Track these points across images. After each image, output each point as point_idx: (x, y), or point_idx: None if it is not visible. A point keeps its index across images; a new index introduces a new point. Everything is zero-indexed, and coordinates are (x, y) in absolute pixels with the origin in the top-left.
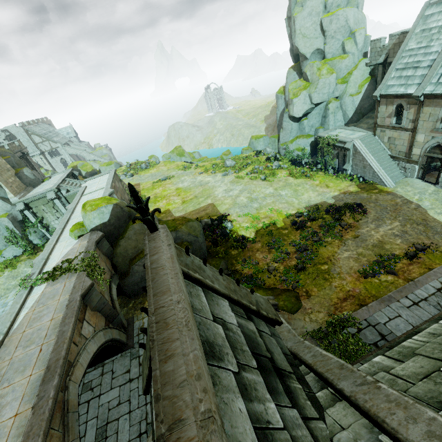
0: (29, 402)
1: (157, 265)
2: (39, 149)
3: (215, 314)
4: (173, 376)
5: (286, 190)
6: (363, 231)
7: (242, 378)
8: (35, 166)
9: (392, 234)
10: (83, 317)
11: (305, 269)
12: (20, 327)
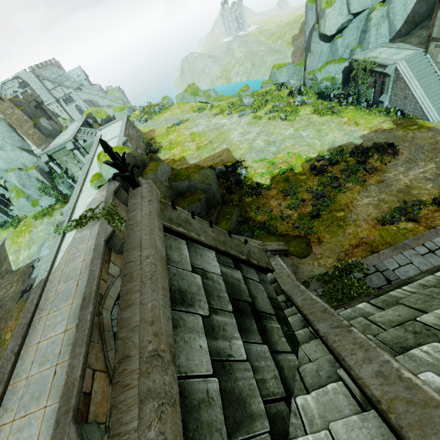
0: (73, 323)
1: (133, 222)
2: (53, 96)
3: (195, 265)
4: (128, 322)
5: (309, 131)
6: (390, 175)
7: (211, 320)
8: (51, 116)
9: (423, 178)
10: (109, 259)
11: (319, 216)
12: (59, 266)
